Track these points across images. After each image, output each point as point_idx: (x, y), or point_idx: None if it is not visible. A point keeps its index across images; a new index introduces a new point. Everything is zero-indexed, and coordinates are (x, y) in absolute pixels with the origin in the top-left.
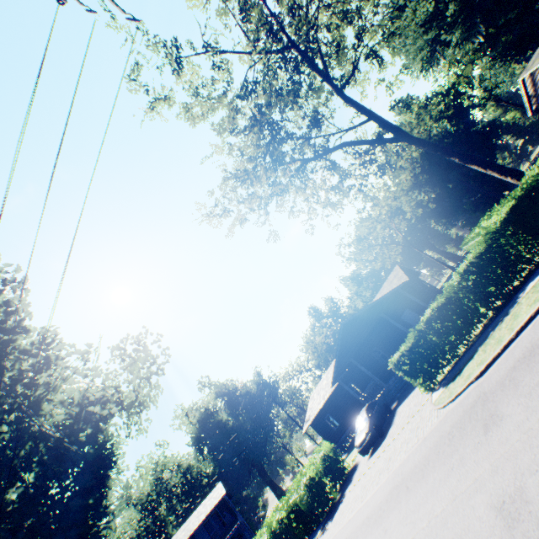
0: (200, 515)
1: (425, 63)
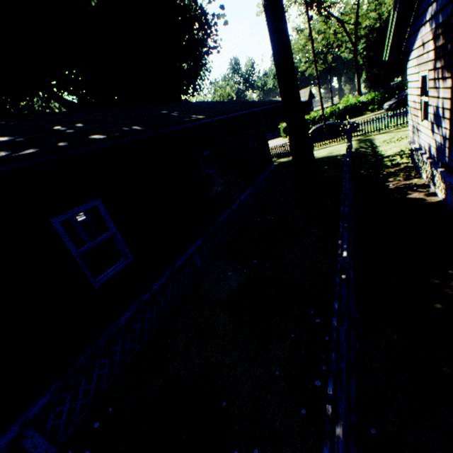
0: None
1: None
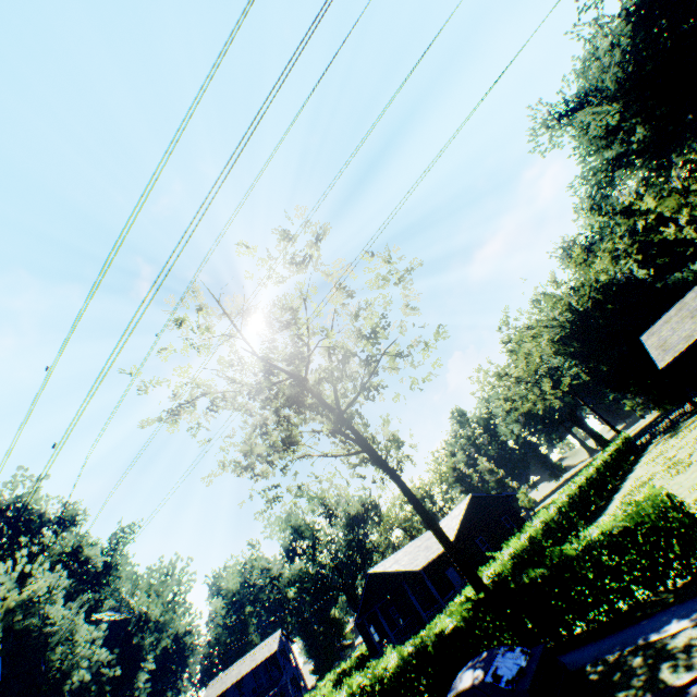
0: (252, 661)
1: (602, 188)
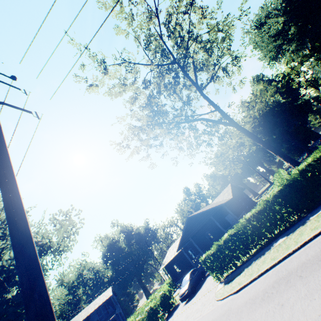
0: (96, 305)
1: (272, 59)
